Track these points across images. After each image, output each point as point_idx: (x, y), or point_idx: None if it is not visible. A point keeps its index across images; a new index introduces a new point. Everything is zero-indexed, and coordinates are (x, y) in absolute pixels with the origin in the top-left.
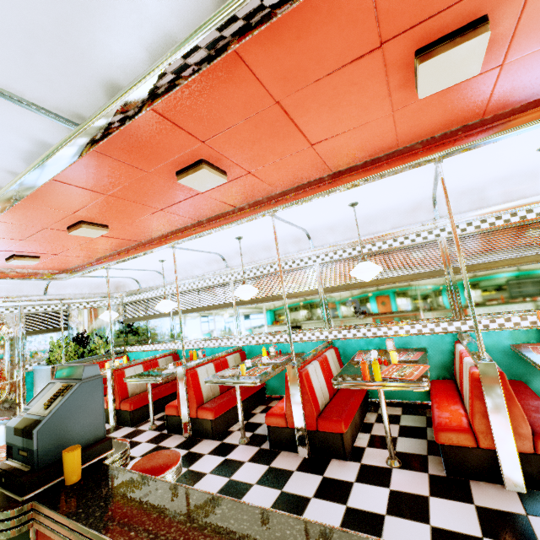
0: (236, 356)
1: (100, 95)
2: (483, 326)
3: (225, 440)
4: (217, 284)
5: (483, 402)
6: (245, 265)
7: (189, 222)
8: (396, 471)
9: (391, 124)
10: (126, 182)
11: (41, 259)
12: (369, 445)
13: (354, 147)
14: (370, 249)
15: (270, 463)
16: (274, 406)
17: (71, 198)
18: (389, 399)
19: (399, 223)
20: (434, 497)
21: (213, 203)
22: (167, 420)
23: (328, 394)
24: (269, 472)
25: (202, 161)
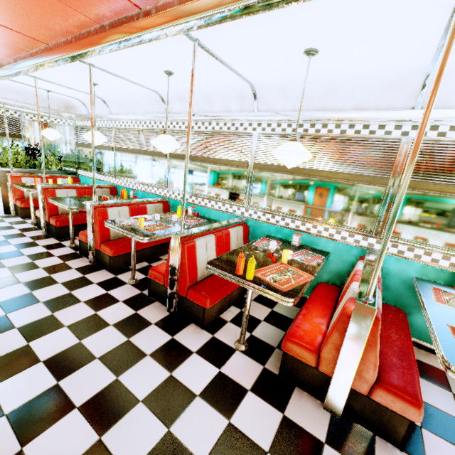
0: (158, 206)
1: None
2: (397, 251)
3: (119, 276)
4: (155, 129)
5: (342, 337)
6: (184, 114)
7: (88, 23)
8: (237, 354)
9: None
10: None
11: None
12: (232, 321)
13: None
14: (319, 130)
15: (138, 309)
16: (163, 263)
17: None
18: None
19: (366, 103)
20: (253, 393)
21: None
22: (80, 244)
23: None
24: (131, 318)
25: None
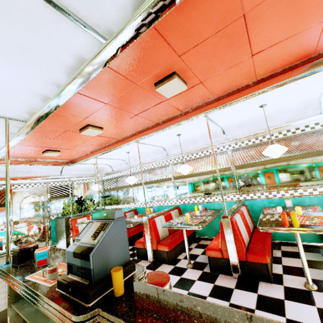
0: (176, 211)
1: (128, 10)
2: None
3: (177, 265)
4: (160, 166)
5: None
6: (179, 153)
7: (150, 124)
8: (315, 293)
9: (319, 32)
10: (121, 93)
11: (60, 152)
12: (285, 273)
13: (281, 56)
14: (269, 138)
15: (214, 282)
16: (210, 243)
17: (86, 107)
18: (288, 241)
19: (292, 118)
20: None
21: (169, 109)
22: (137, 251)
23: (248, 236)
24: (215, 289)
25: (175, 73)
